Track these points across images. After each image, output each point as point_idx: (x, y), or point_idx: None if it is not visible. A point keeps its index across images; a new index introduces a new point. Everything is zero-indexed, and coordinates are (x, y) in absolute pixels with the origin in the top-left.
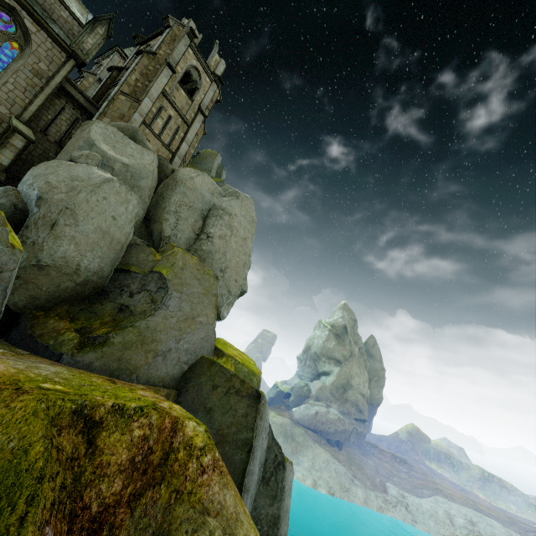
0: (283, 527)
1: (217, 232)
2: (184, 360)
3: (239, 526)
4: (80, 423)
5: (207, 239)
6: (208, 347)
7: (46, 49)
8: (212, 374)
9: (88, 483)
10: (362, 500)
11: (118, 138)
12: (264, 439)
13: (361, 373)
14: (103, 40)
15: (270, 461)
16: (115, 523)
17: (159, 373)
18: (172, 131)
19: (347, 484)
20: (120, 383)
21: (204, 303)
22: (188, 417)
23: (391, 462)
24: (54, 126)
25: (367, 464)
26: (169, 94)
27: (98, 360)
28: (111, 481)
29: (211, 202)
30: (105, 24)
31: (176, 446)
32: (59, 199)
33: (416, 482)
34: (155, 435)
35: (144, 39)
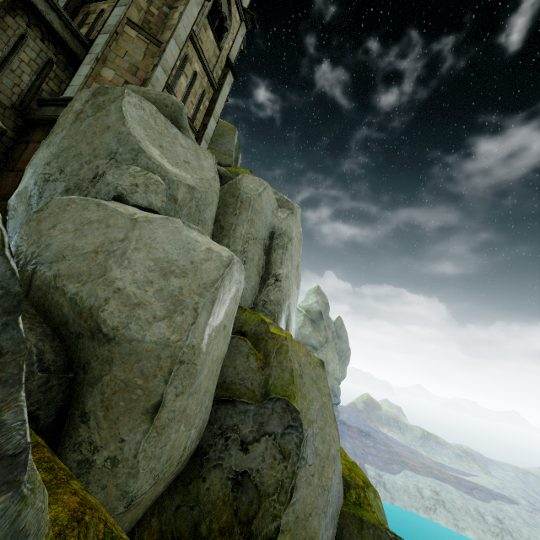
0: None
1: (284, 271)
2: (331, 534)
3: None
4: None
5: (274, 284)
6: (342, 488)
7: None
8: None
9: None
10: None
11: (160, 126)
12: None
13: (334, 357)
14: None
15: None
16: None
17: None
18: (196, 98)
19: None
20: None
21: (327, 420)
22: None
23: (359, 438)
24: (6, 74)
25: (346, 448)
26: (196, 34)
27: None
28: None
29: (271, 224)
30: None
31: None
32: (157, 341)
33: (385, 457)
34: None
35: None
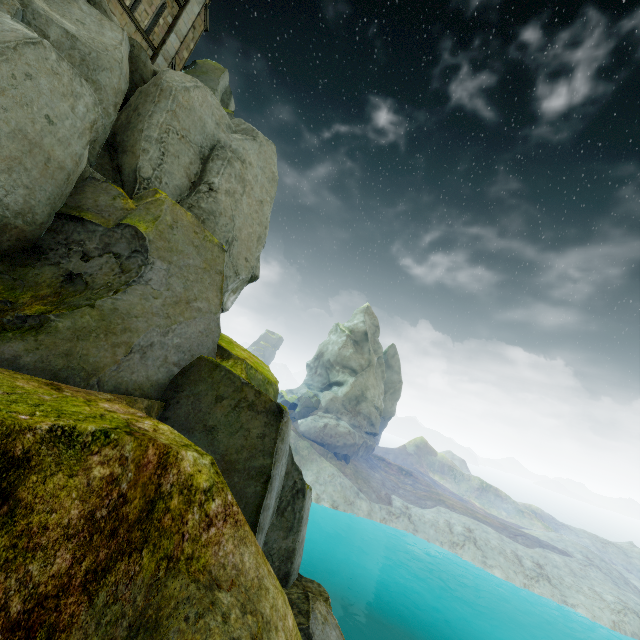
0: (297, 559)
1: (223, 184)
2: (174, 360)
3: (264, 595)
4: None
5: (208, 193)
6: (210, 344)
7: None
8: (215, 382)
9: (1, 566)
10: (366, 512)
11: None
12: (283, 465)
13: (377, 384)
14: None
15: (288, 488)
16: (60, 624)
17: (135, 378)
18: (152, 9)
19: (352, 497)
20: (69, 391)
21: (205, 283)
22: (183, 444)
23: (397, 475)
24: None
25: (374, 477)
26: None
27: (29, 353)
28: (50, 556)
29: (215, 136)
30: None
31: (166, 490)
32: None
33: (421, 494)
34: (130, 474)
35: None
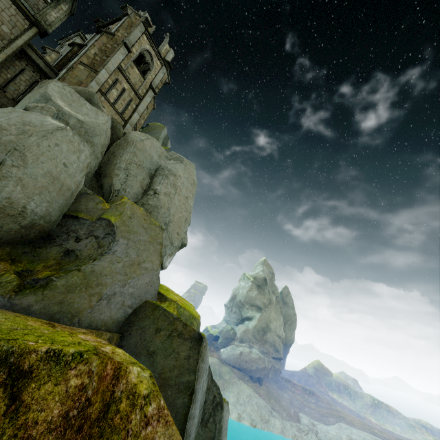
0: None
1: (163, 189)
2: (128, 304)
3: None
4: (3, 374)
5: (153, 195)
6: (152, 291)
7: (10, 14)
8: (155, 318)
9: None
10: (279, 430)
11: (75, 98)
12: (204, 381)
13: (278, 317)
14: (66, 16)
15: (209, 402)
16: None
17: (102, 317)
18: (125, 102)
19: (267, 416)
20: (59, 327)
21: (150, 250)
22: (131, 362)
23: (302, 394)
24: (12, 85)
25: (283, 397)
26: (124, 70)
27: (37, 303)
28: None
29: (158, 163)
30: (68, 3)
31: (118, 396)
32: (7, 140)
33: (323, 411)
34: (94, 383)
35: (104, 24)
